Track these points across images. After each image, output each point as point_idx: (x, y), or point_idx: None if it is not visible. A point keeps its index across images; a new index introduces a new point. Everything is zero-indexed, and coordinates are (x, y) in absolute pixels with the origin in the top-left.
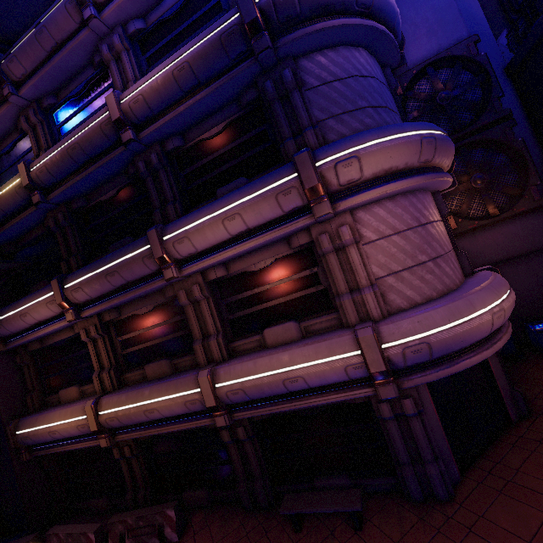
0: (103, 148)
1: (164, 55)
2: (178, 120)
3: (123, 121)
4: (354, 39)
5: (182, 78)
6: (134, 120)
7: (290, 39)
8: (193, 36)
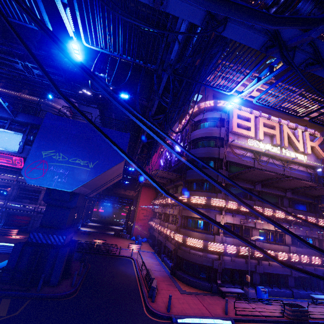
0: (13, 96)
1: (34, 93)
2: (28, 103)
3: (19, 97)
4: (57, 112)
5: (32, 100)
6: (21, 98)
7: (47, 107)
8: (40, 96)
